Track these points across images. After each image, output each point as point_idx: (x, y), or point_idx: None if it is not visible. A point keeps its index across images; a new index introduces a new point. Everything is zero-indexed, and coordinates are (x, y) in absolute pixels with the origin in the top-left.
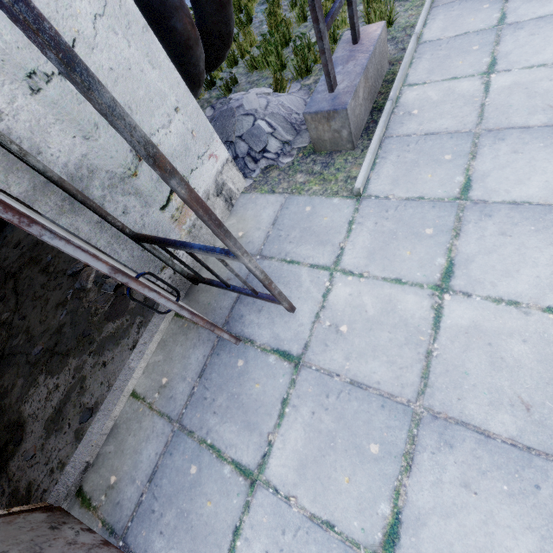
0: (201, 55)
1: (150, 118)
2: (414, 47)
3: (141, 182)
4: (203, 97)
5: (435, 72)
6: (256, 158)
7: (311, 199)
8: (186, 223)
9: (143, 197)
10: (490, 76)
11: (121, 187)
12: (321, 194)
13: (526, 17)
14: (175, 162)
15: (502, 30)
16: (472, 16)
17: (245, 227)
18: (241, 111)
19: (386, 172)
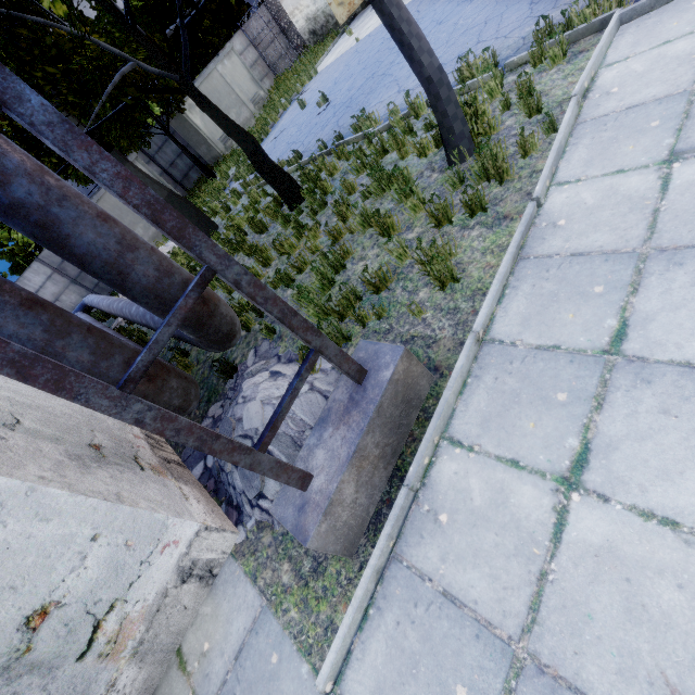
0: (173, 394)
1: (49, 575)
2: (469, 357)
3: (39, 651)
4: (254, 326)
5: (491, 428)
6: (251, 501)
7: (283, 636)
8: (126, 647)
9: (44, 665)
10: (570, 495)
11: (5, 677)
12: (295, 637)
13: (662, 353)
14: (99, 592)
15: (613, 370)
16: (571, 308)
17: (213, 636)
18: (239, 429)
19: (374, 653)
